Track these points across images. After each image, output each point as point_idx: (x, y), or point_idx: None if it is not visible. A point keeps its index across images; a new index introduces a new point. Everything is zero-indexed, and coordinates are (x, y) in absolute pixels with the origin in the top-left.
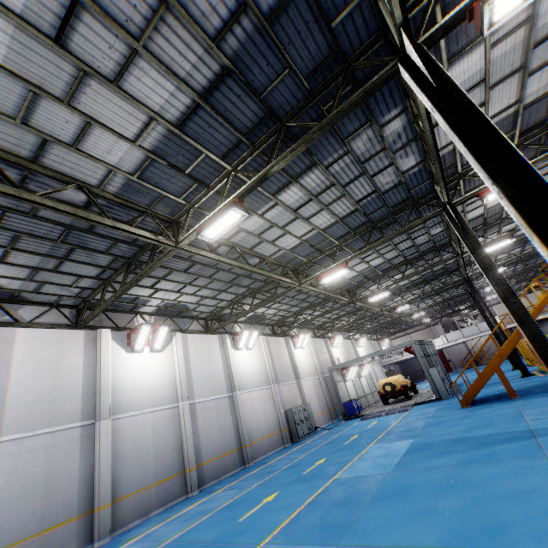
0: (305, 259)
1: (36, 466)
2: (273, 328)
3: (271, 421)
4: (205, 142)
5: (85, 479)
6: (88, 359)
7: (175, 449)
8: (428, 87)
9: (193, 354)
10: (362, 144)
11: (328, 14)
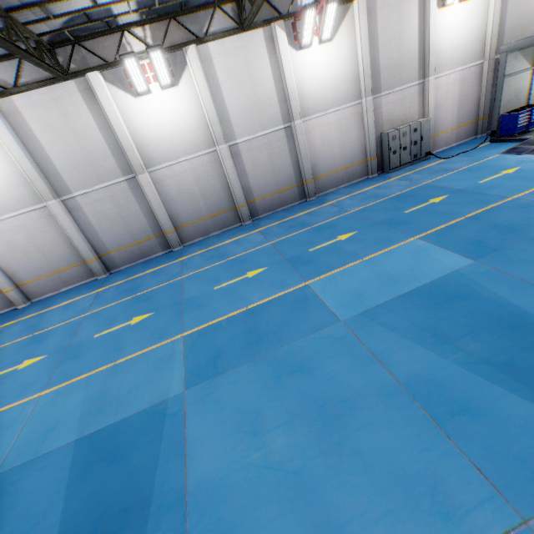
0: None
1: (108, 209)
2: None
3: (353, 151)
4: None
5: (149, 216)
6: (97, 115)
7: (222, 190)
8: None
9: (223, 78)
10: None
11: None
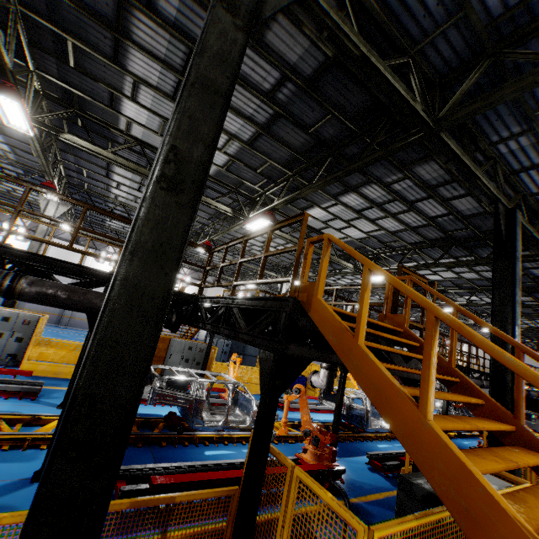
0: None
1: None
2: None
3: None
4: None
5: None
6: None
7: None
8: None
9: (52, 252)
10: None
11: None
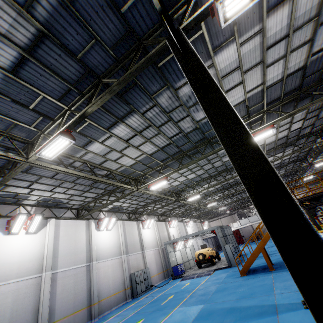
0: (141, 172)
1: None
2: (129, 215)
3: (118, 283)
4: (41, 87)
5: None
6: None
7: (32, 311)
8: (179, 56)
9: (62, 235)
10: (165, 100)
11: (117, 2)
